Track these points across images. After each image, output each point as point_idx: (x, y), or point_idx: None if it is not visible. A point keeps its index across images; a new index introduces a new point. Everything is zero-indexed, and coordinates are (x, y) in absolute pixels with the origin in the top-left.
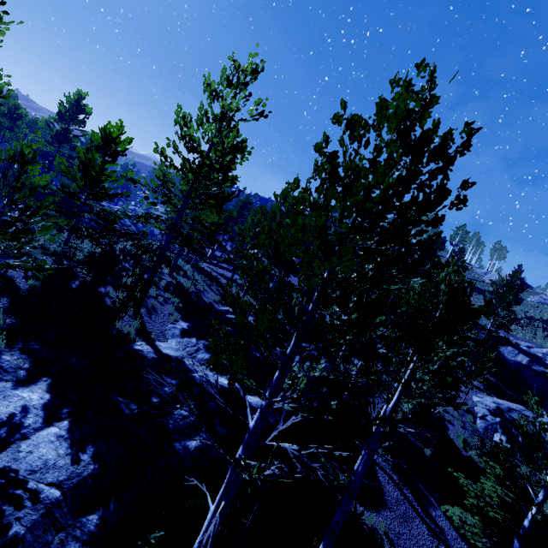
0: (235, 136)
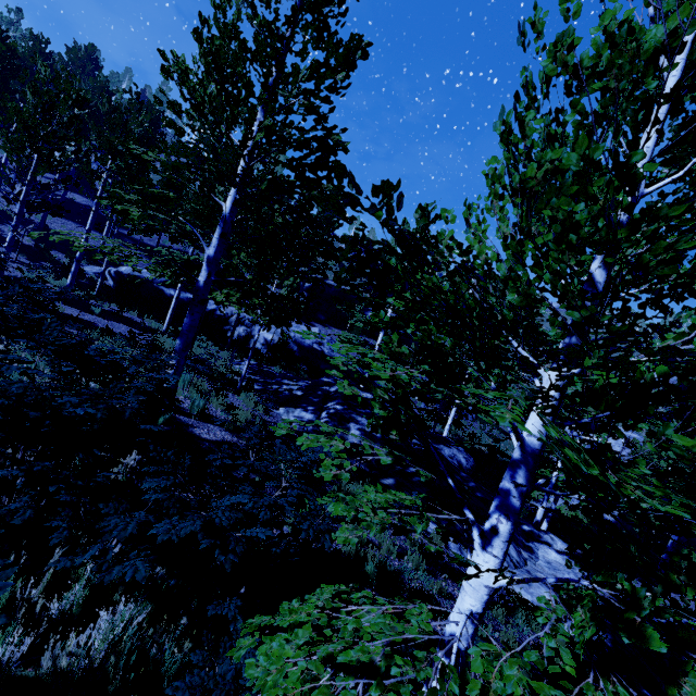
0: None
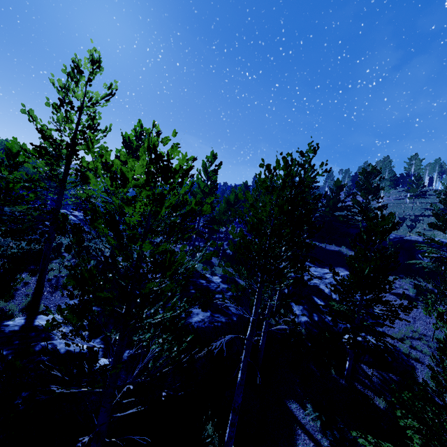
0: (141, 130)
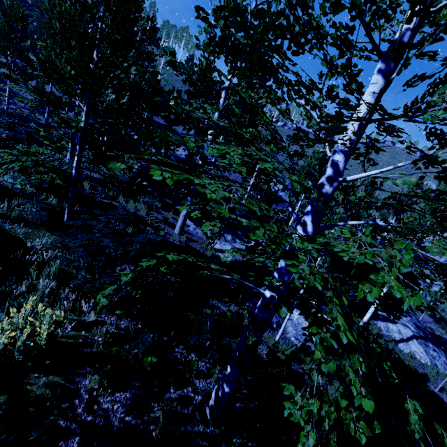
0: None
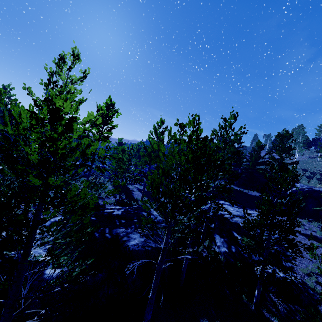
0: (110, 103)
